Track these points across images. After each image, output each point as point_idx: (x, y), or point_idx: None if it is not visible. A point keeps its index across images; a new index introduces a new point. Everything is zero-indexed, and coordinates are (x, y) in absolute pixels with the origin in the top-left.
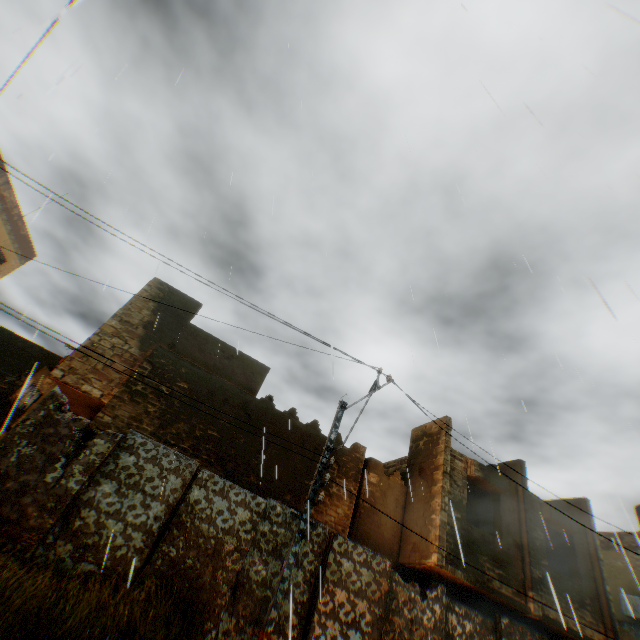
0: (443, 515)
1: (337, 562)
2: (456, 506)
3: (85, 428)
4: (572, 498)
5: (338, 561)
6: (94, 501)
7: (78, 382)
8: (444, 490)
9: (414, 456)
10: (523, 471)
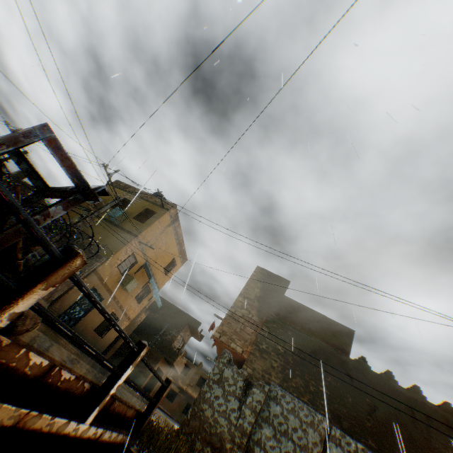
0: None
1: None
2: None
3: (245, 378)
4: None
5: None
6: (261, 441)
7: (227, 341)
8: None
9: None
10: None
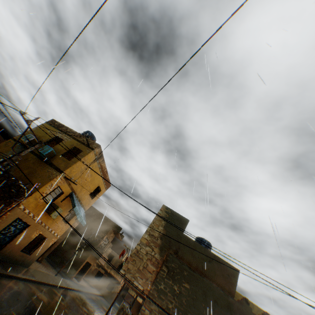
0: None
1: None
2: None
3: None
4: None
5: None
6: None
7: (131, 279)
8: None
9: None
10: None
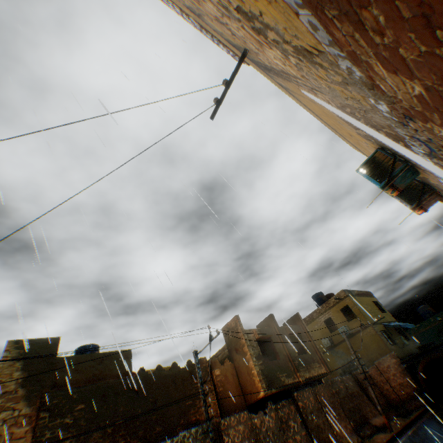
0: (256, 368)
1: (227, 434)
2: (259, 358)
3: None
4: (293, 315)
5: (227, 433)
6: None
7: None
8: (251, 355)
9: (229, 344)
10: (274, 318)
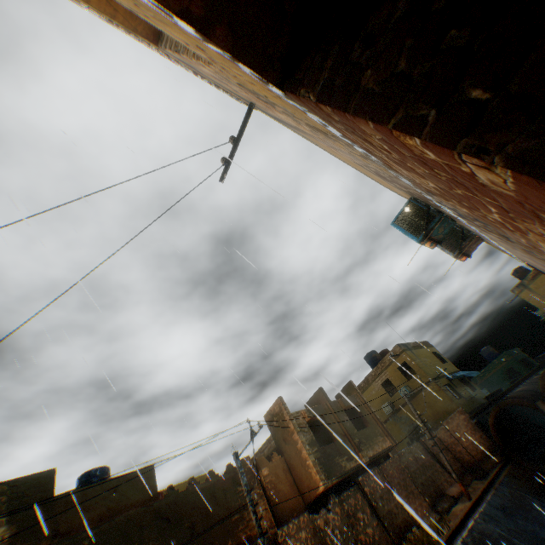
0: (311, 457)
1: None
2: (312, 444)
3: None
4: (346, 384)
5: (287, 544)
6: None
7: None
8: (304, 442)
9: (276, 433)
10: (324, 393)
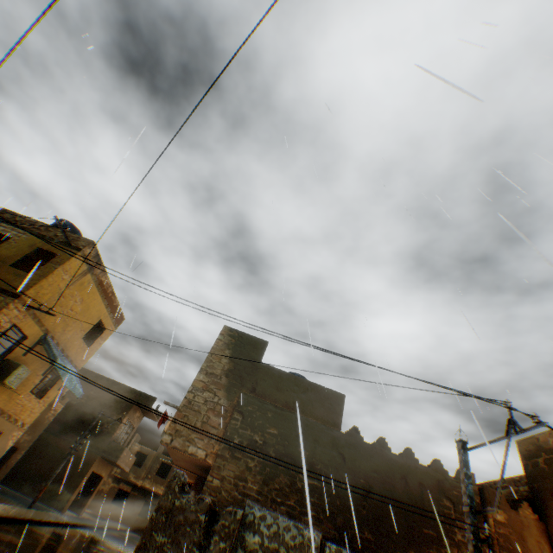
0: None
1: None
2: None
3: (208, 508)
4: None
5: None
6: None
7: (183, 444)
8: None
9: (535, 478)
10: None
